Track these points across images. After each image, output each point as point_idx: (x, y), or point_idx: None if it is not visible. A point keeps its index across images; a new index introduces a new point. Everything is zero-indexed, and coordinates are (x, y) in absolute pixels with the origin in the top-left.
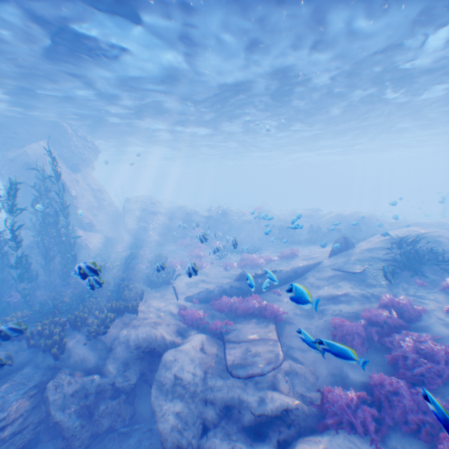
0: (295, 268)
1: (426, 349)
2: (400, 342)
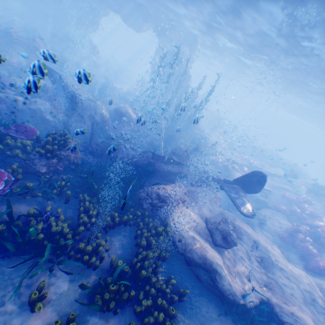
0: (270, 172)
1: (309, 209)
2: (303, 205)
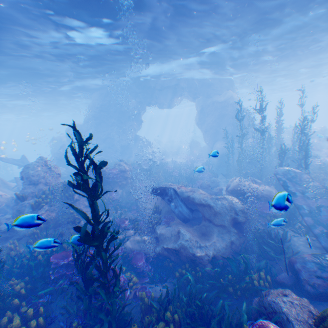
0: None
1: None
2: None
